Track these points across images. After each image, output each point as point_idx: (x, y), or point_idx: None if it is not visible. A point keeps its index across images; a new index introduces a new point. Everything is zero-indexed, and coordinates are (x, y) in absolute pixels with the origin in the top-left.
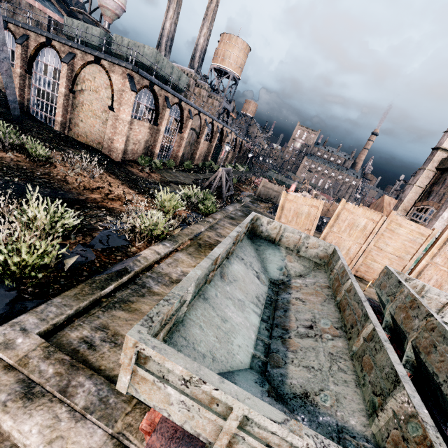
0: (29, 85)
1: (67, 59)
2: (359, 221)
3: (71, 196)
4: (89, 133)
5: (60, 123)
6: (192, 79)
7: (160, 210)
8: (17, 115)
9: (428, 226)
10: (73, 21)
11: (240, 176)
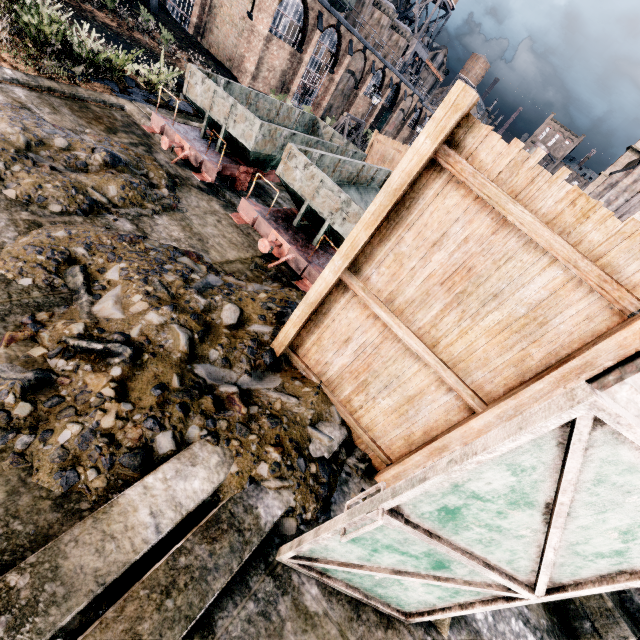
0: None
1: None
2: None
3: None
4: (222, 45)
5: (195, 26)
6: None
7: None
8: (155, 4)
9: None
10: None
11: None
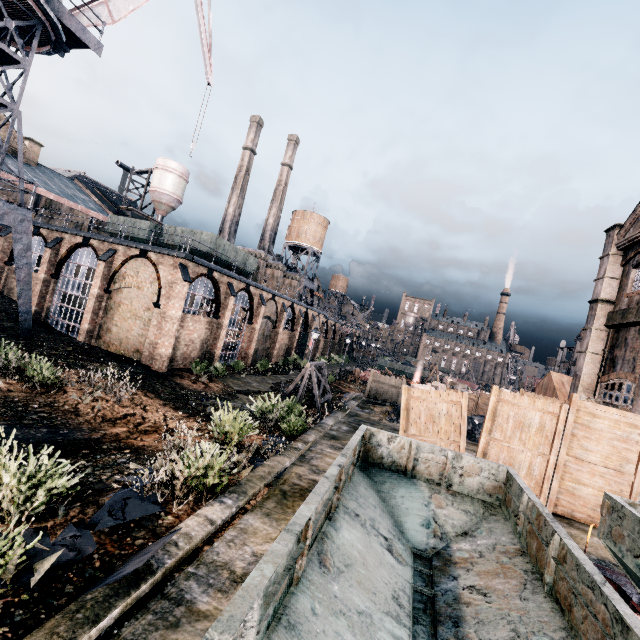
0: (54, 290)
1: (106, 257)
2: (529, 417)
3: (78, 435)
4: (125, 339)
5: (86, 331)
6: (262, 260)
7: (219, 439)
8: (28, 328)
9: (635, 410)
10: (118, 218)
11: (339, 371)
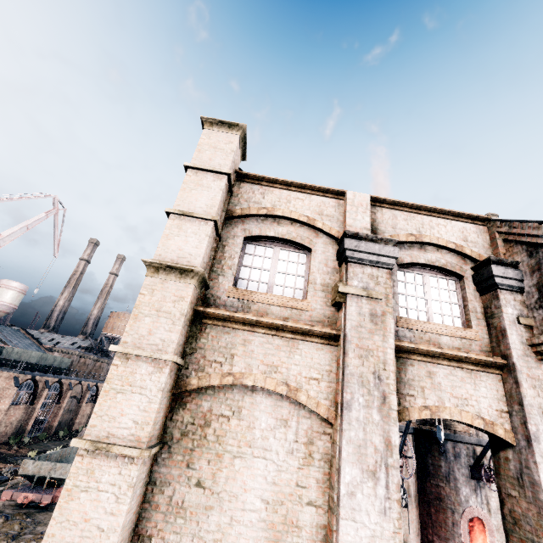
0: None
1: None
2: None
3: None
4: None
5: None
6: (77, 356)
7: None
8: None
9: None
10: None
11: None
